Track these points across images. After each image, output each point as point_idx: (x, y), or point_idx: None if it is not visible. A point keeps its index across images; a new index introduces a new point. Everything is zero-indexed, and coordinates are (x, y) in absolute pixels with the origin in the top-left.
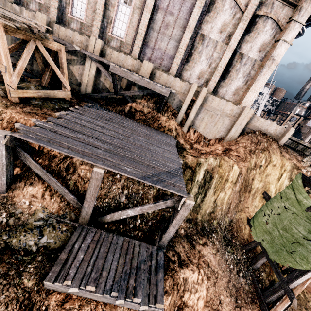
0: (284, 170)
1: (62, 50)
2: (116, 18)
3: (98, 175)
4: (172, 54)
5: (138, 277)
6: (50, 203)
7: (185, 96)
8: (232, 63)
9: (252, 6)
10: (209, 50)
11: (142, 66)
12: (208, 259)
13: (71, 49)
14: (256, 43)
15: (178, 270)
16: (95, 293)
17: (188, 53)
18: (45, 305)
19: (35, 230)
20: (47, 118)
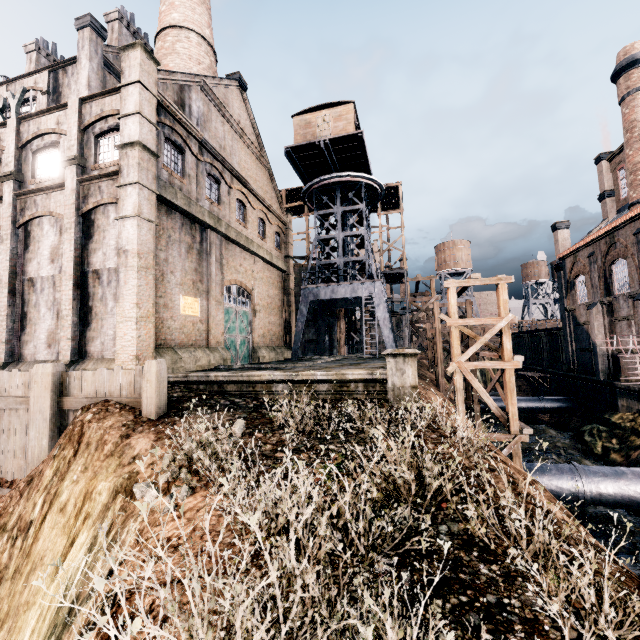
0: (85, 515)
1: None
2: None
3: None
4: None
5: None
6: None
7: None
8: (89, 292)
9: (70, 207)
10: (48, 295)
11: None
12: None
13: None
14: (109, 244)
15: None
16: None
17: (21, 315)
18: None
19: None
20: None
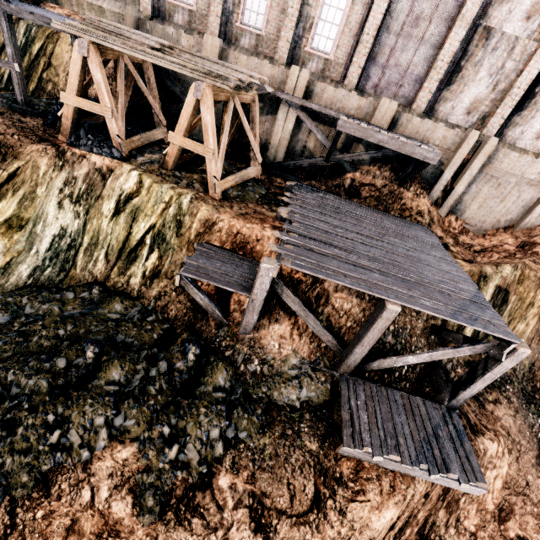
0: None
1: (256, 100)
2: (320, 19)
3: (391, 314)
4: (420, 73)
5: (441, 447)
6: (300, 346)
7: (452, 154)
8: None
9: None
10: (497, 58)
11: (378, 109)
12: (506, 424)
13: (260, 92)
14: None
15: (474, 438)
16: (404, 464)
17: (454, 67)
18: (338, 473)
19: (293, 381)
20: (284, 226)
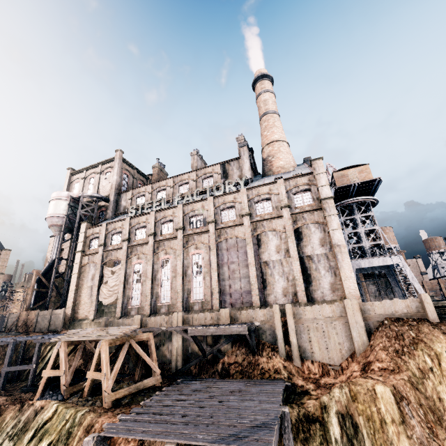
0: None
1: (151, 336)
2: (193, 288)
3: None
4: (248, 289)
5: None
6: None
7: (274, 322)
8: (306, 267)
9: (289, 226)
10: (278, 269)
11: (220, 315)
12: None
13: (159, 331)
14: (313, 242)
15: None
16: None
17: (261, 280)
18: None
19: None
20: (131, 410)
